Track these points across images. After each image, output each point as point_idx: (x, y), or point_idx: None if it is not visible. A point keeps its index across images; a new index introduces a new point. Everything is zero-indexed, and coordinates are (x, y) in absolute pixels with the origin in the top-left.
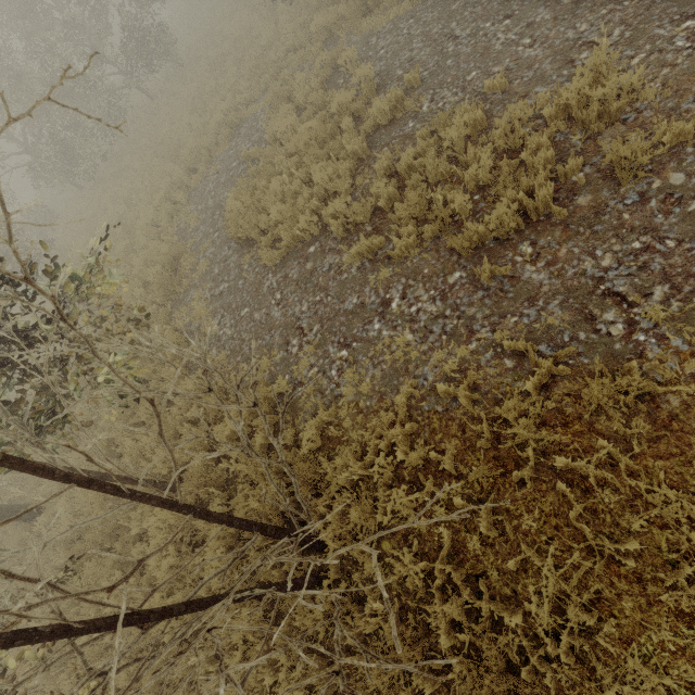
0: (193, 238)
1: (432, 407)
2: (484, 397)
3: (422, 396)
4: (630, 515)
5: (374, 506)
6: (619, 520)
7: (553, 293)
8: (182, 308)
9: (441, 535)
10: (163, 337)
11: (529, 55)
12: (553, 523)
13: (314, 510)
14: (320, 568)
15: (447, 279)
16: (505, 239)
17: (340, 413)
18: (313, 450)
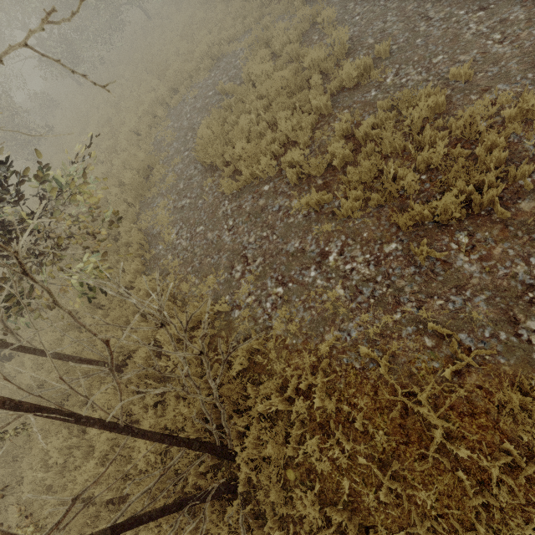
0: (166, 151)
1: (351, 362)
2: (400, 367)
3: (344, 349)
4: (520, 518)
5: (285, 435)
6: (508, 520)
7: (481, 287)
8: (148, 212)
9: (342, 487)
10: (129, 234)
11: (497, 51)
12: (444, 503)
13: (233, 425)
14: (231, 475)
15: (384, 247)
16: (444, 224)
17: (268, 344)
18: (240, 370)
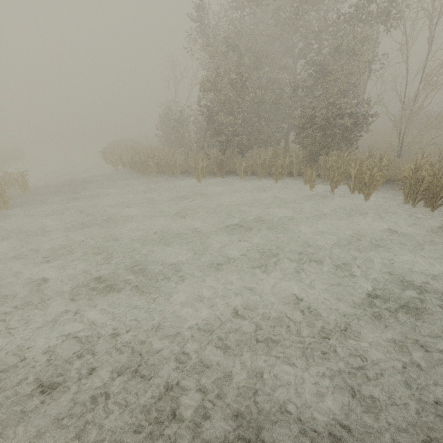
0: None
1: None
2: None
3: None
4: None
5: None
6: None
7: None
8: None
9: None
10: None
11: None
12: None
13: None
14: None
15: None
16: None
17: None
18: None
